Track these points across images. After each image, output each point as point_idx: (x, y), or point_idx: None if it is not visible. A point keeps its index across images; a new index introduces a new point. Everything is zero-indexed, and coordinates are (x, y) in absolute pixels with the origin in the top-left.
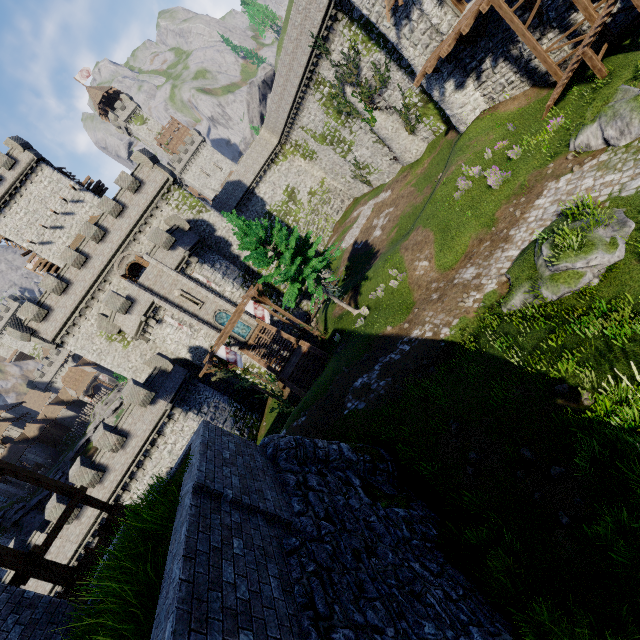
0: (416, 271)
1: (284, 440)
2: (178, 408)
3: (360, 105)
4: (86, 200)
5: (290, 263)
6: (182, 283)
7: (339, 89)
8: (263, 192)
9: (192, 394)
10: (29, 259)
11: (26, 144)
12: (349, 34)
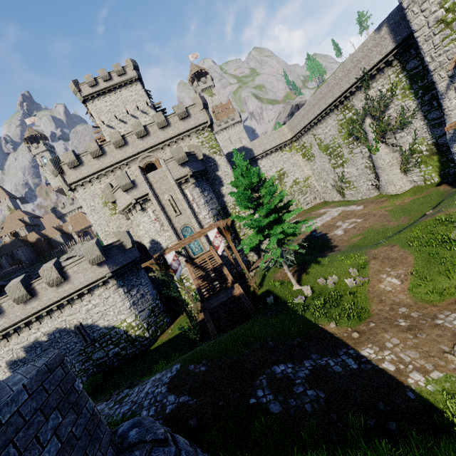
0: (381, 283)
1: (158, 455)
2: (115, 280)
3: (371, 135)
4: (150, 114)
5: (264, 216)
6: (174, 192)
7: (361, 117)
8: (263, 164)
9: (132, 275)
10: (95, 131)
11: (137, 67)
12: (394, 79)
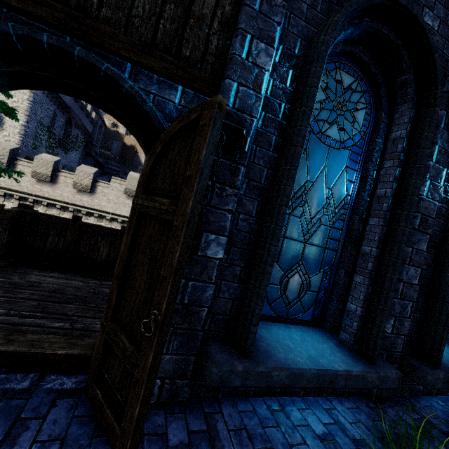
0: None
1: None
2: None
3: None
4: None
5: None
6: None
7: None
8: None
9: None
10: None
11: None
12: None
